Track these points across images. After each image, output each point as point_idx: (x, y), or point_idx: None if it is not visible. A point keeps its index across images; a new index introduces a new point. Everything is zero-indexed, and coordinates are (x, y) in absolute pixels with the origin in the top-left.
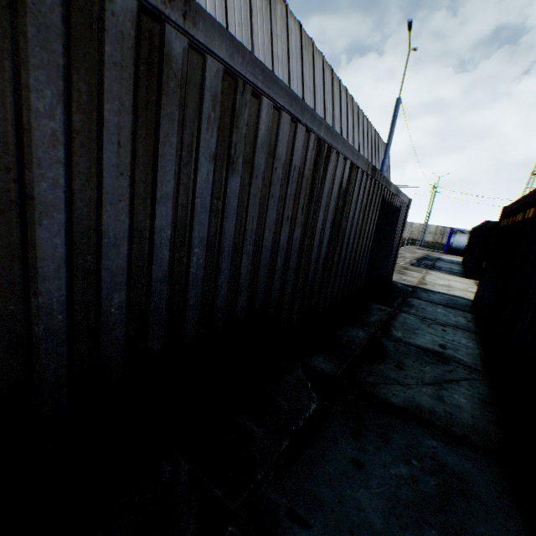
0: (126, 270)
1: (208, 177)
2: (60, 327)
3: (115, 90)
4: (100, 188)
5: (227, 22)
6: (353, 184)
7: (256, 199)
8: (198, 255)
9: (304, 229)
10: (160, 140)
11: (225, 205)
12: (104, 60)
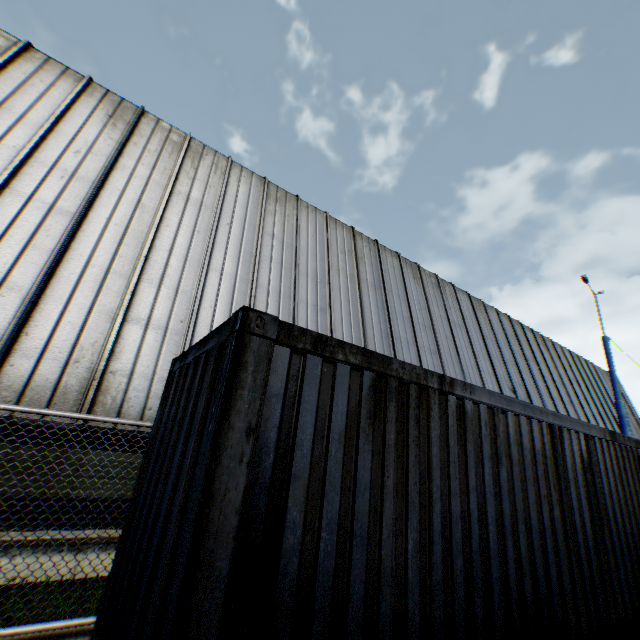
0: (461, 540)
1: (489, 471)
2: (440, 578)
3: (452, 436)
4: (449, 487)
5: (410, 311)
6: (593, 453)
7: (517, 482)
8: (492, 531)
9: (560, 506)
10: (467, 455)
11: (500, 490)
12: (448, 425)
